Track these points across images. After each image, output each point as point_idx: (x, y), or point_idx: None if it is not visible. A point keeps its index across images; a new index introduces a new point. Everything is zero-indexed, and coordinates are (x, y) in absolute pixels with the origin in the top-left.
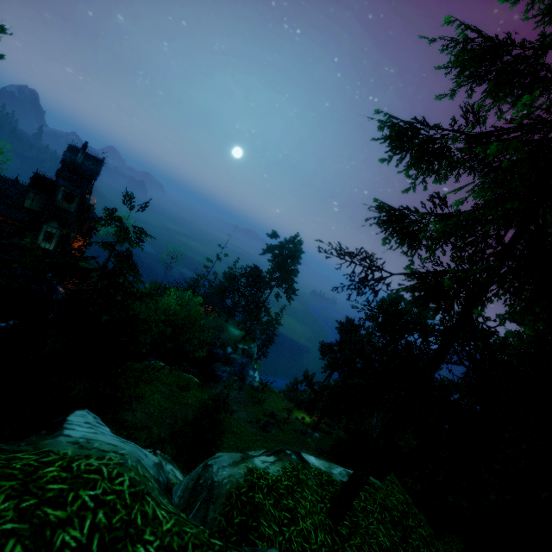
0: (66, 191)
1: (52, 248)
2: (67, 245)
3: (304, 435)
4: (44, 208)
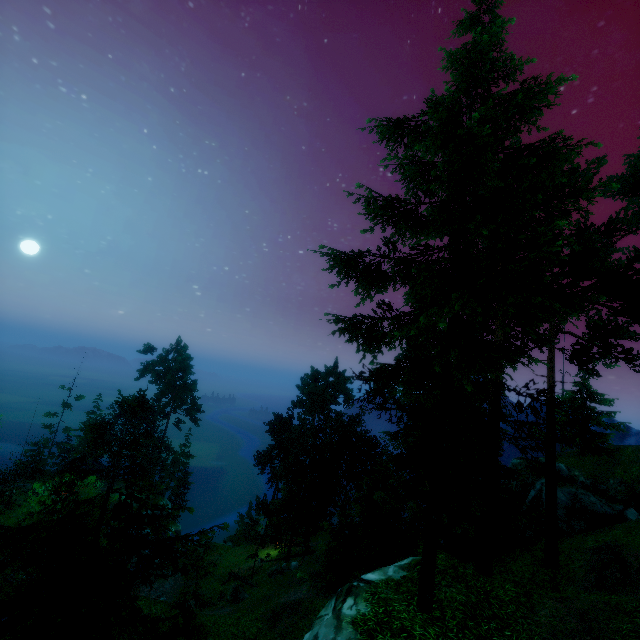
0: None
1: None
2: None
3: (282, 573)
4: None
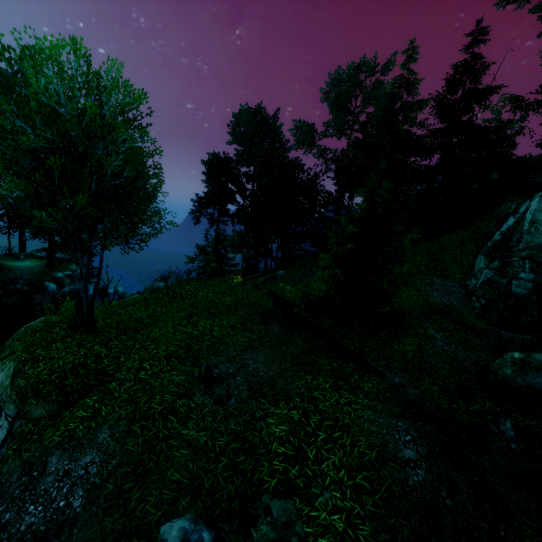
0: None
1: None
2: None
3: (275, 279)
4: None
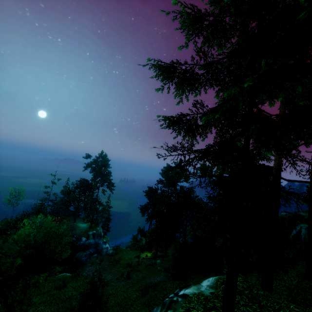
0: None
1: None
2: None
3: (152, 265)
4: None
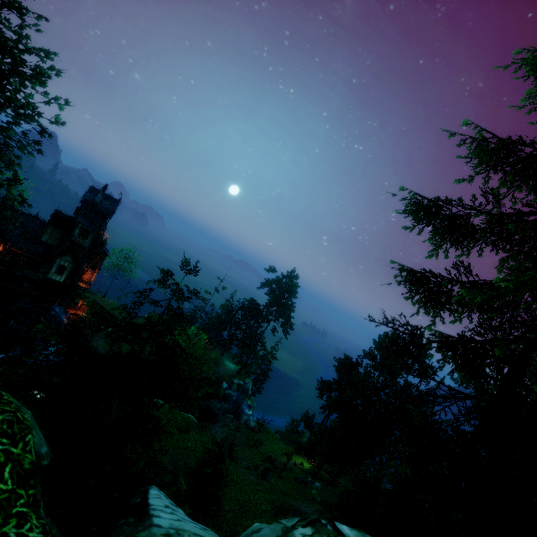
0: (83, 228)
1: (62, 280)
2: (77, 277)
3: (305, 484)
4: (60, 242)
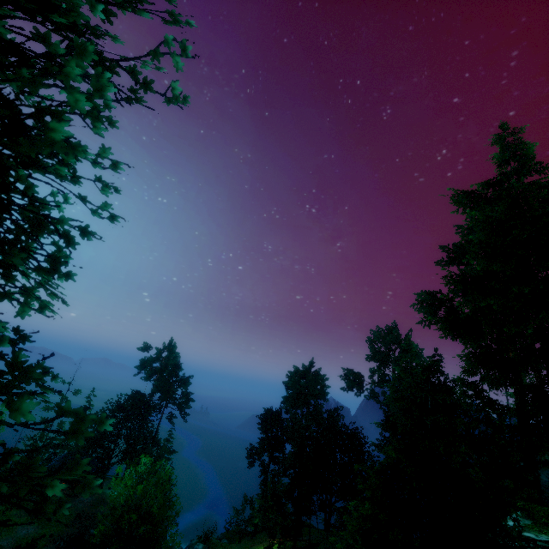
0: None
1: None
2: None
3: None
4: None
